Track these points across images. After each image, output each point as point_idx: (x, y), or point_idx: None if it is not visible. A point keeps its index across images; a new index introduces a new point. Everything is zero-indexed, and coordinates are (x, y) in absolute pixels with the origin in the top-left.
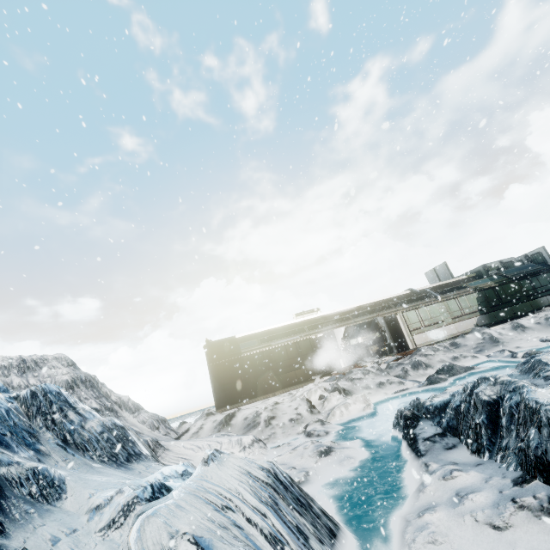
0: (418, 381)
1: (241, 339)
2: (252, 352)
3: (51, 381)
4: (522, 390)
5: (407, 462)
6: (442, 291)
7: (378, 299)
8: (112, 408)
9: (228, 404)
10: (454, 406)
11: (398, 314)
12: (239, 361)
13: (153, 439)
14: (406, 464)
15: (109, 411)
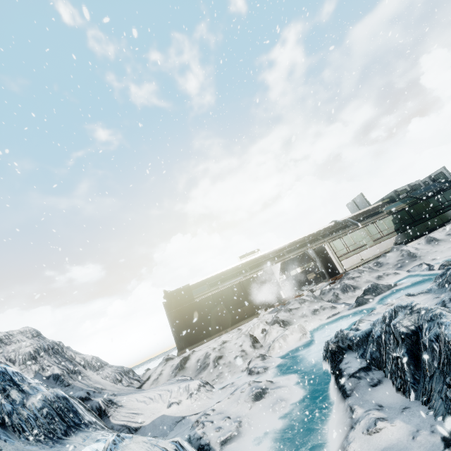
0: (348, 303)
1: (194, 286)
2: (203, 297)
3: (15, 355)
4: (439, 320)
5: (335, 403)
6: (362, 218)
7: (308, 233)
8: (74, 370)
9: (187, 345)
10: (375, 336)
11: (325, 245)
12: (192, 306)
13: (105, 399)
14: (333, 405)
15: (72, 373)
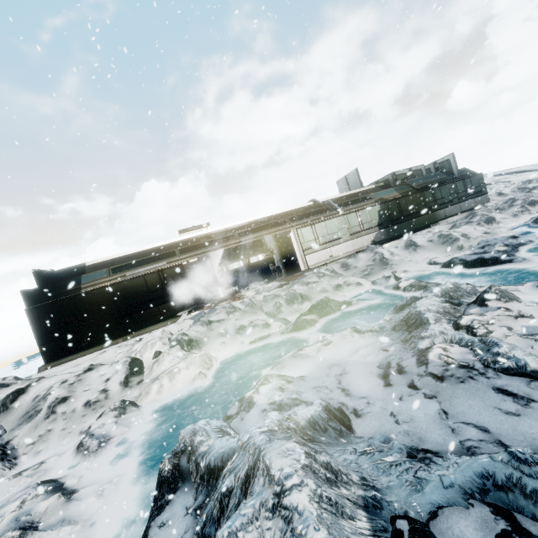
0: (288, 320)
1: (91, 268)
2: (94, 288)
3: None
4: None
5: None
6: (349, 203)
7: (276, 212)
8: None
9: (62, 355)
10: (222, 489)
11: (292, 232)
12: (75, 300)
13: None
14: None
15: None
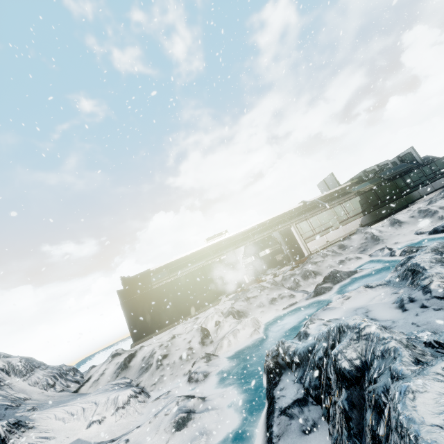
0: (308, 291)
1: (154, 272)
2: (161, 284)
3: None
4: (393, 364)
5: None
6: (331, 199)
7: (276, 215)
8: None
9: (143, 335)
10: (316, 358)
11: (292, 227)
12: (149, 294)
13: (8, 423)
14: None
15: None
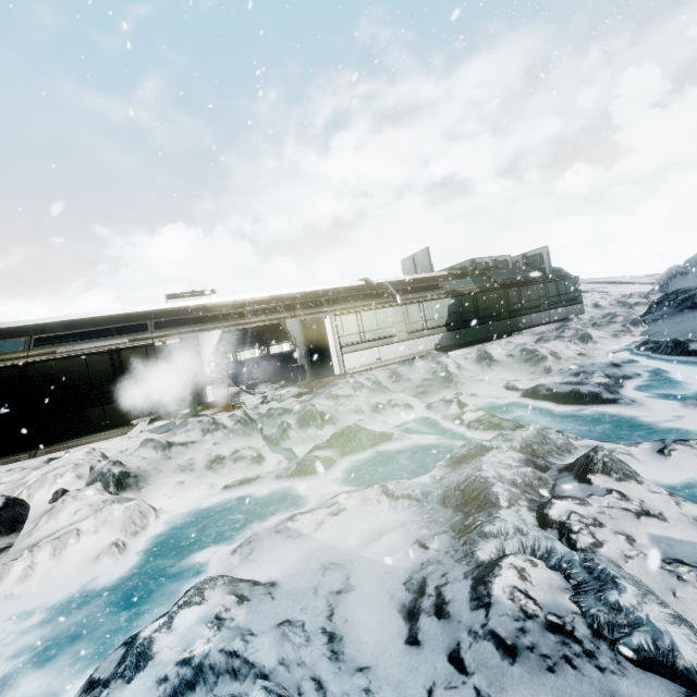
0: (295, 453)
1: (3, 334)
2: None
3: None
4: None
5: None
6: (413, 290)
7: (312, 288)
8: None
9: None
10: None
11: (328, 318)
12: None
13: None
14: None
15: None
